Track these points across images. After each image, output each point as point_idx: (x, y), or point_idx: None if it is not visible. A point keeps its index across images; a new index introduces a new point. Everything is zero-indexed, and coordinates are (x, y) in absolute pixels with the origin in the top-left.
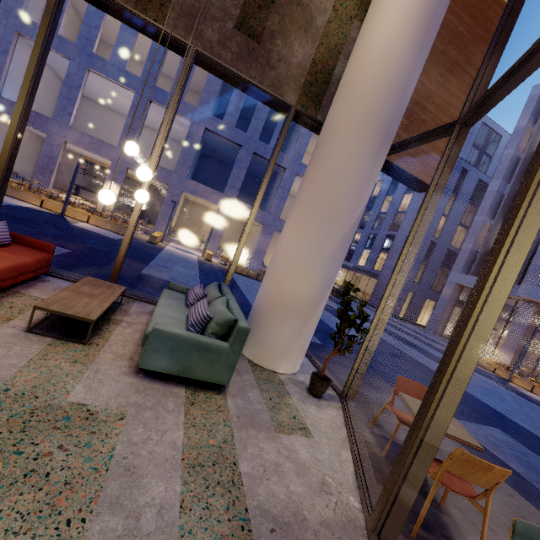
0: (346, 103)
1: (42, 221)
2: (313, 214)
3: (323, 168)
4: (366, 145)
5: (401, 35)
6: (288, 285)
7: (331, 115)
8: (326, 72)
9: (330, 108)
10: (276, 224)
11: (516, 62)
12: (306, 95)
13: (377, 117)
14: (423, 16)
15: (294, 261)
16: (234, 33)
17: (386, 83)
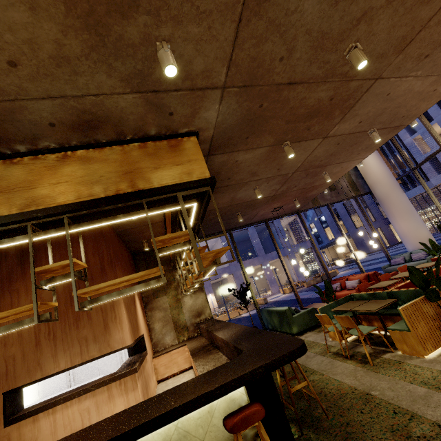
0: (383, 186)
1: (250, 318)
2: (405, 215)
3: (394, 203)
4: (399, 190)
5: (380, 165)
6: (420, 236)
7: (379, 191)
8: (352, 182)
9: (375, 189)
10: (292, 250)
11: (425, 159)
12: (354, 191)
13: (394, 183)
14: (379, 158)
15: (414, 229)
16: (331, 192)
17: (388, 176)
